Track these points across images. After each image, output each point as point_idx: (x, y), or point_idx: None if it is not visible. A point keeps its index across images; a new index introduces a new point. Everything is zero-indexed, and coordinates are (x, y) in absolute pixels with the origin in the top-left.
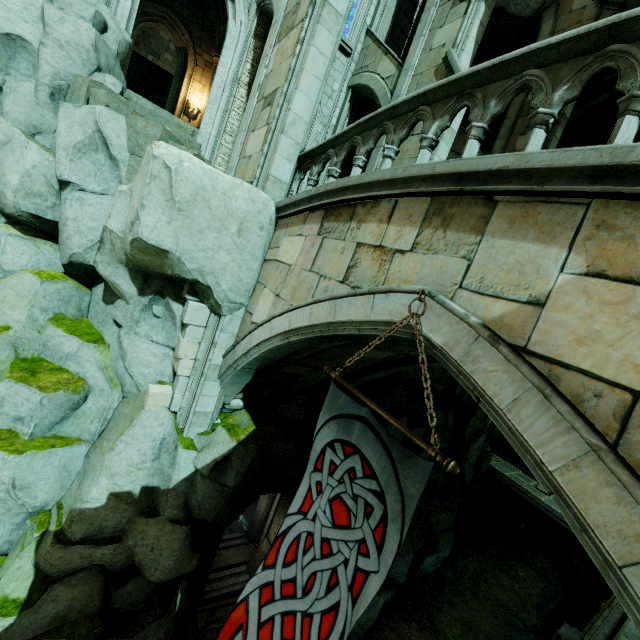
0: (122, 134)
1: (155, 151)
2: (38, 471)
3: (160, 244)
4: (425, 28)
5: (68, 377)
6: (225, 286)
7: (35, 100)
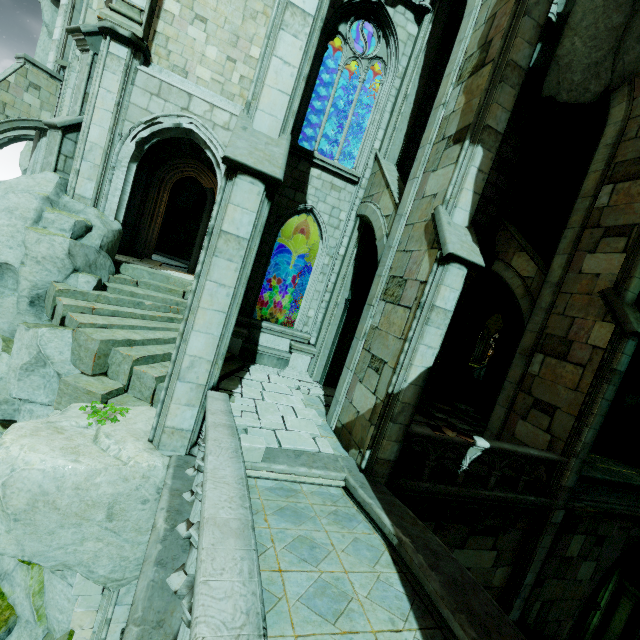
0: (66, 349)
1: None
2: None
3: (2, 552)
4: (419, 169)
5: None
6: (103, 570)
7: (17, 310)
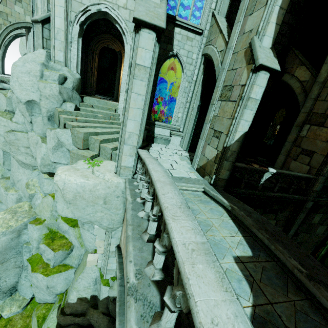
0: (69, 138)
1: (54, 179)
2: (56, 281)
3: (67, 216)
4: (241, 15)
5: (65, 242)
6: (105, 224)
7: (43, 123)
